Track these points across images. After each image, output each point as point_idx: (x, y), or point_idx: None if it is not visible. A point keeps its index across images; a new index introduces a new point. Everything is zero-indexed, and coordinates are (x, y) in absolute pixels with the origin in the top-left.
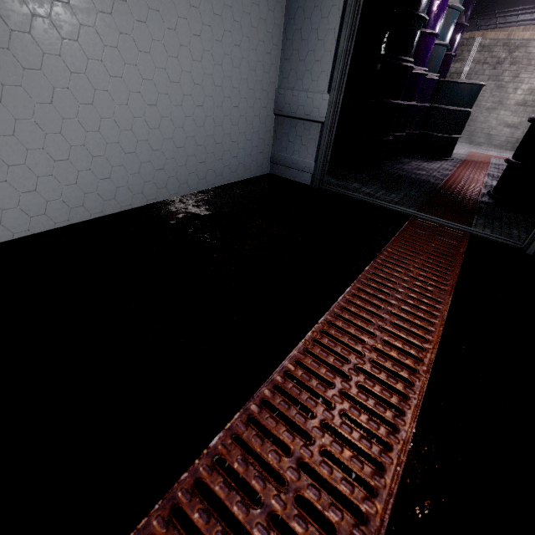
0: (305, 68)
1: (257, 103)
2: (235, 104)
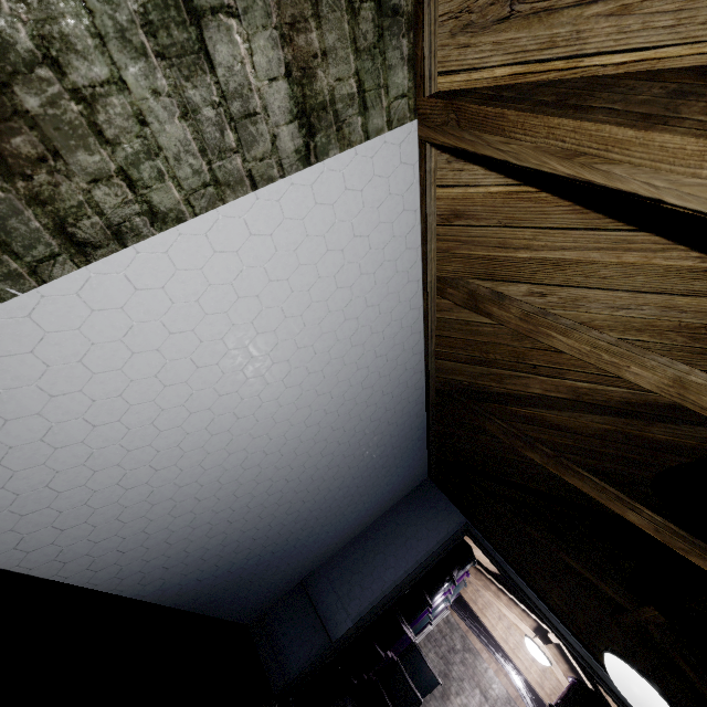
0: (350, 580)
1: (301, 567)
2: (290, 561)
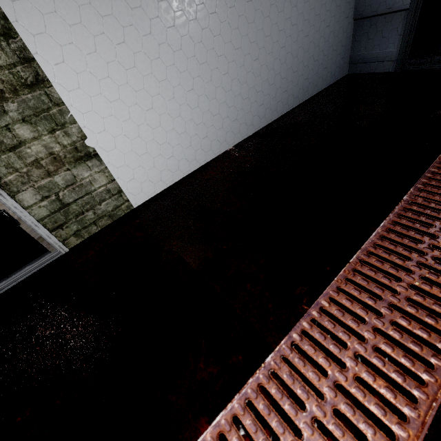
0: None
1: (341, 16)
2: (327, 25)
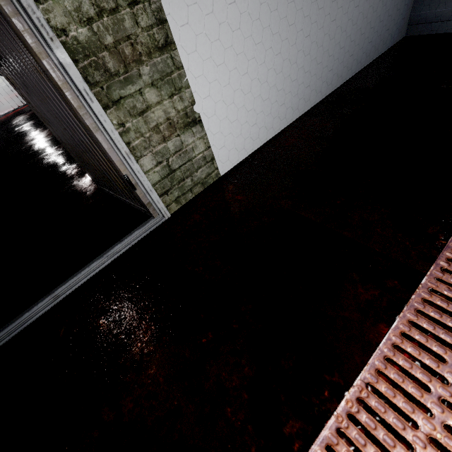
0: None
1: None
2: None
